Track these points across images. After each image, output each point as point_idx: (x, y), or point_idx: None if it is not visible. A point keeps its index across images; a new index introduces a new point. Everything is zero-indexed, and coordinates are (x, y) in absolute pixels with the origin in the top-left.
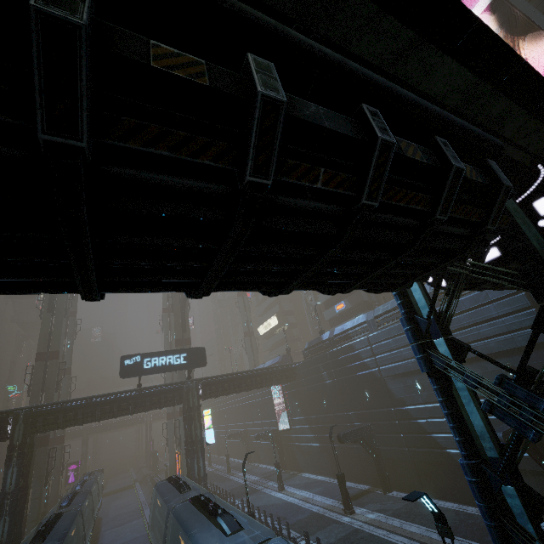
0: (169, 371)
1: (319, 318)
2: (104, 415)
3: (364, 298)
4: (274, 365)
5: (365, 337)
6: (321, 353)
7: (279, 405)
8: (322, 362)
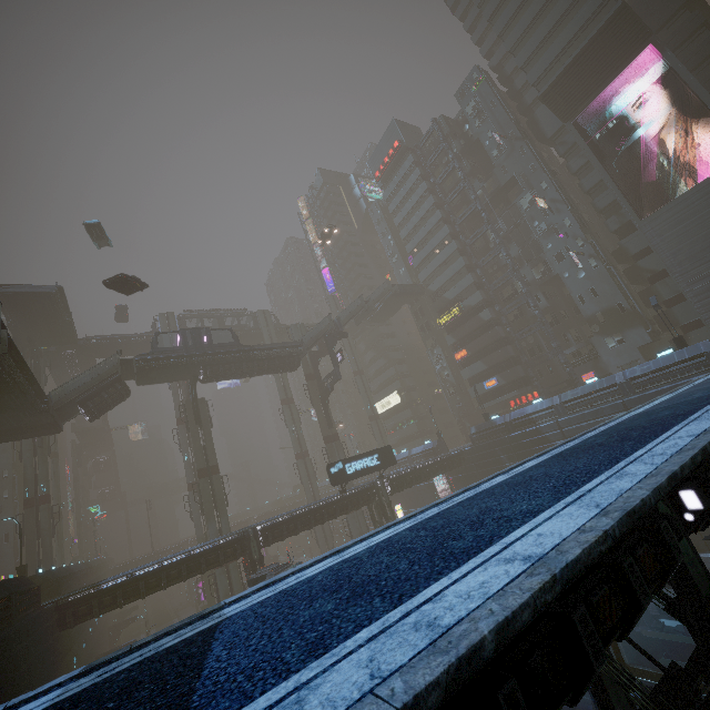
0: (368, 473)
1: (459, 395)
2: (316, 522)
3: (521, 375)
4: (429, 451)
5: (554, 422)
6: (496, 437)
7: (439, 491)
8: (499, 446)
